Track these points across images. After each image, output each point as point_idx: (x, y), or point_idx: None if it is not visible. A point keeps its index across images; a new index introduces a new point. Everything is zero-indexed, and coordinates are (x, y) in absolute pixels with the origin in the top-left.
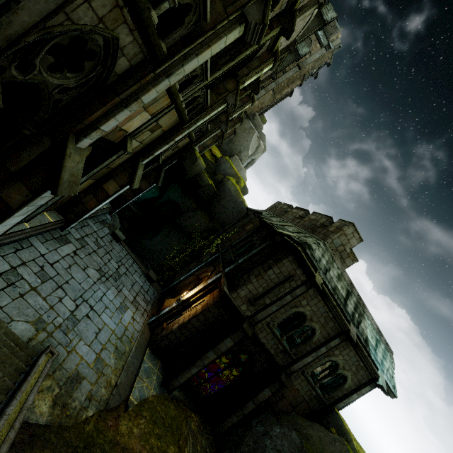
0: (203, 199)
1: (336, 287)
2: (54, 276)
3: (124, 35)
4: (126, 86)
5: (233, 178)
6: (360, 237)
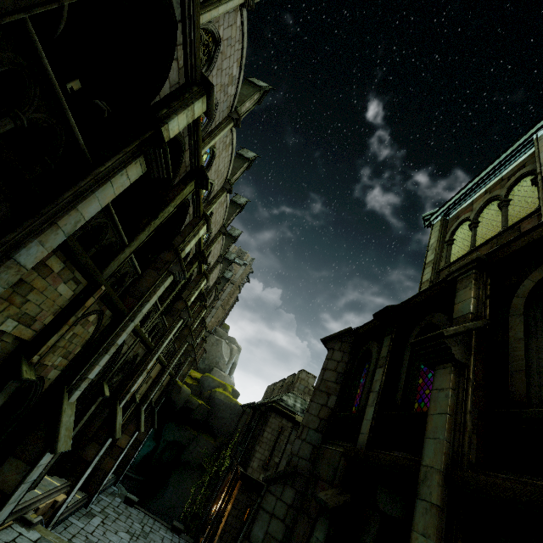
0: (200, 422)
1: None
2: (97, 541)
3: (140, 350)
4: (140, 366)
5: (220, 387)
6: (313, 375)
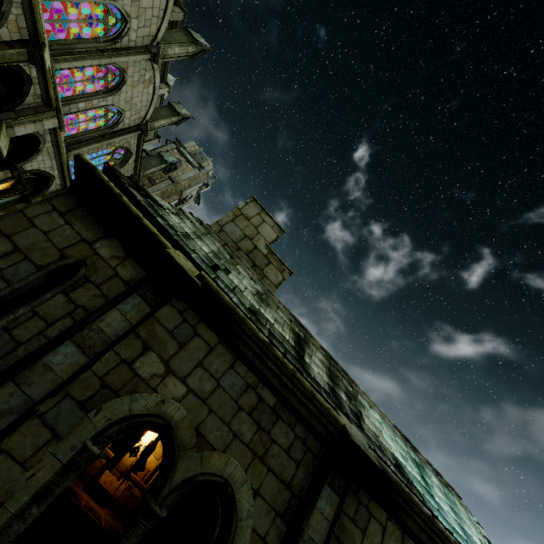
0: None
1: (259, 312)
2: None
3: None
4: None
5: None
6: (277, 223)
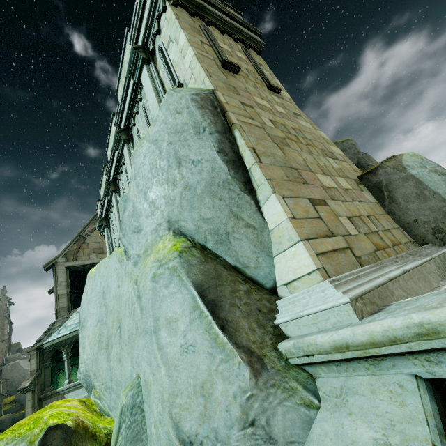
0: None
1: None
2: None
3: None
4: None
5: None
6: None
